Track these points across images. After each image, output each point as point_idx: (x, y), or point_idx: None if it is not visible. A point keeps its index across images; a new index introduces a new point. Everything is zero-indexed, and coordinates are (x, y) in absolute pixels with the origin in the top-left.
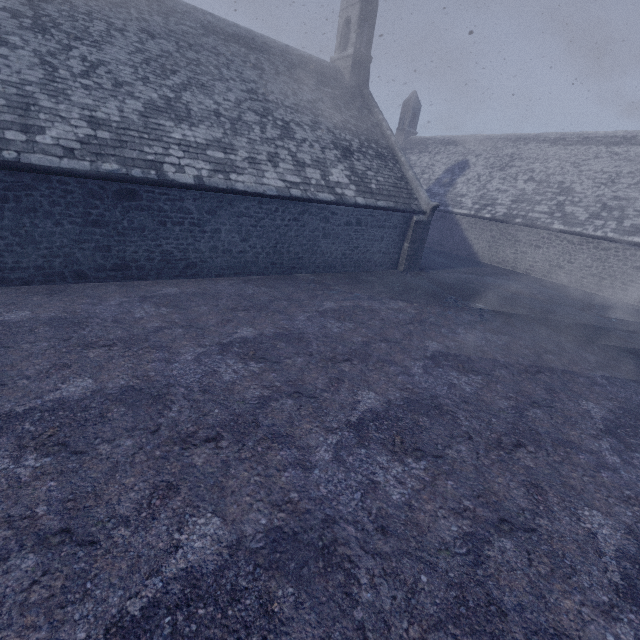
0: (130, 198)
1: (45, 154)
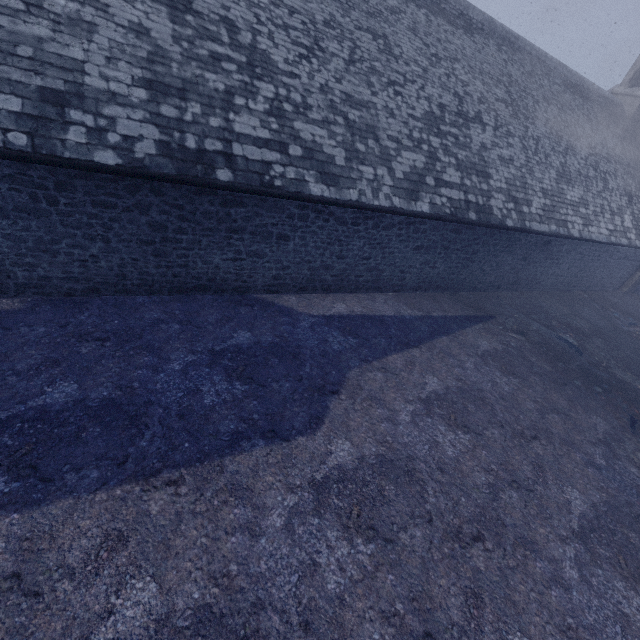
0: (546, 244)
1: (535, 221)
